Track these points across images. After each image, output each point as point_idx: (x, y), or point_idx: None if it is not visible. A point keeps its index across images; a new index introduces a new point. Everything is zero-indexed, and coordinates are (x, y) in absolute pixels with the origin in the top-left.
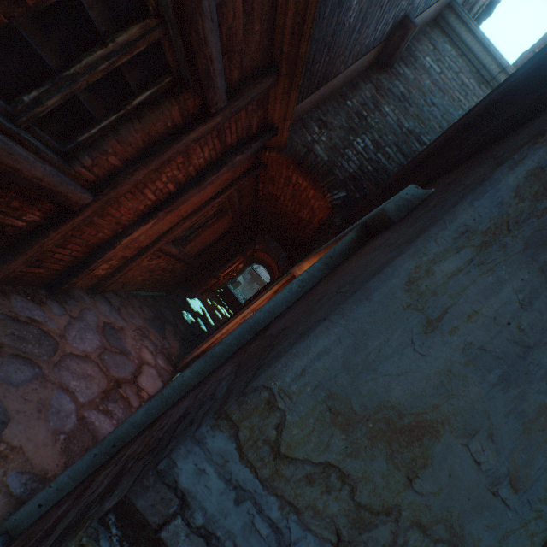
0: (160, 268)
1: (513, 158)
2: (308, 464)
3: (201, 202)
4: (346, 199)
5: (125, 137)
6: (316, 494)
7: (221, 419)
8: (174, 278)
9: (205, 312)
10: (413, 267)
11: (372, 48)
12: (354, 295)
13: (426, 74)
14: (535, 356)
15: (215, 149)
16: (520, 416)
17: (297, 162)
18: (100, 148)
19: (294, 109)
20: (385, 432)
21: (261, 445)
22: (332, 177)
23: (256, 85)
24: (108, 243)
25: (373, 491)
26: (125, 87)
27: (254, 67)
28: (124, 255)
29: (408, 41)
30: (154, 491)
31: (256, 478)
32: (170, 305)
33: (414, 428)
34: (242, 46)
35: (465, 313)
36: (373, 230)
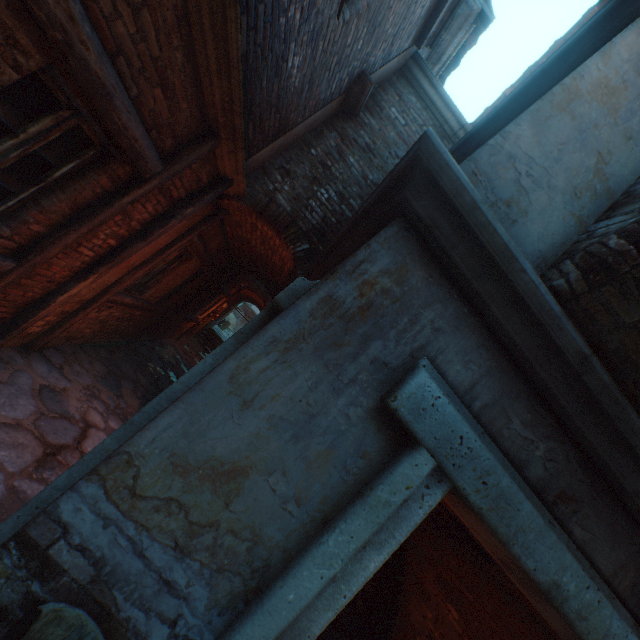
0: (114, 318)
1: (311, 290)
2: (156, 499)
3: (154, 250)
4: (309, 252)
5: (48, 207)
6: (162, 518)
7: (94, 474)
8: (135, 326)
9: (180, 361)
10: (235, 367)
11: (331, 100)
12: (193, 387)
13: (391, 126)
14: (318, 421)
15: (161, 203)
16: (305, 459)
17: (258, 212)
18: (20, 218)
19: (244, 166)
20: (212, 475)
21: (123, 490)
22: (295, 228)
23: (195, 149)
24: (42, 301)
25: (202, 513)
26: (44, 163)
27: (190, 134)
28: (63, 310)
29: (368, 95)
30: (44, 524)
31: (119, 511)
32: (131, 357)
33: (232, 471)
34: (171, 121)
35: (271, 395)
36: (279, 310)
